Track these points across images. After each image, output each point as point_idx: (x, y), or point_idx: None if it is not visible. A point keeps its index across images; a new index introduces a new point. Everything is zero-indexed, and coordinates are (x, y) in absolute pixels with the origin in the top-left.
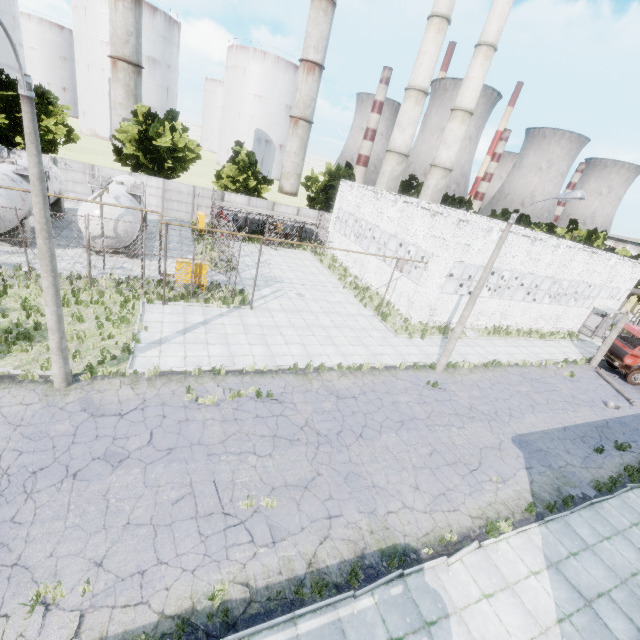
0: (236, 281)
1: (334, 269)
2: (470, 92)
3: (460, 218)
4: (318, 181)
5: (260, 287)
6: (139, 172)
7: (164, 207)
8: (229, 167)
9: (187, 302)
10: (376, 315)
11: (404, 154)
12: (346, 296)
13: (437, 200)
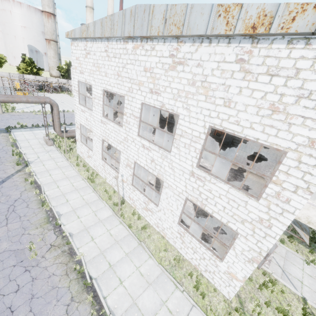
0: None
1: None
2: None
3: None
4: (63, 68)
5: None
6: None
7: None
8: (22, 64)
9: (24, 103)
10: None
11: None
12: None
13: None
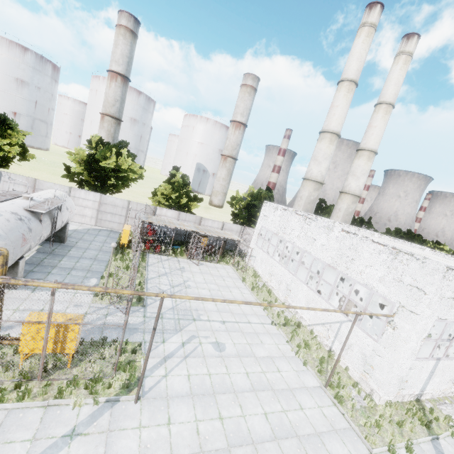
0: (136, 324)
1: (258, 292)
2: (374, 137)
3: (448, 265)
4: (242, 200)
5: (166, 334)
6: (86, 187)
7: (98, 218)
8: (164, 186)
9: (20, 399)
10: (324, 387)
11: (320, 182)
12: (276, 341)
13: (348, 221)
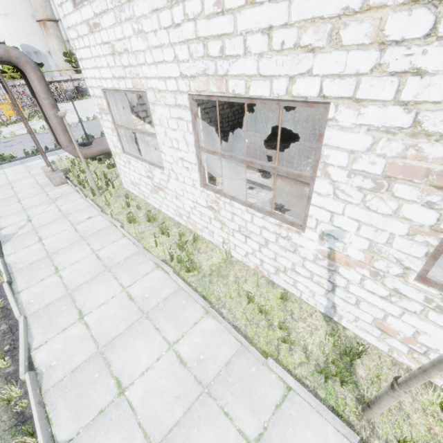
0: None
1: None
2: None
3: None
4: (73, 54)
5: None
6: None
7: None
8: None
9: (19, 123)
10: None
11: None
12: None
13: None
